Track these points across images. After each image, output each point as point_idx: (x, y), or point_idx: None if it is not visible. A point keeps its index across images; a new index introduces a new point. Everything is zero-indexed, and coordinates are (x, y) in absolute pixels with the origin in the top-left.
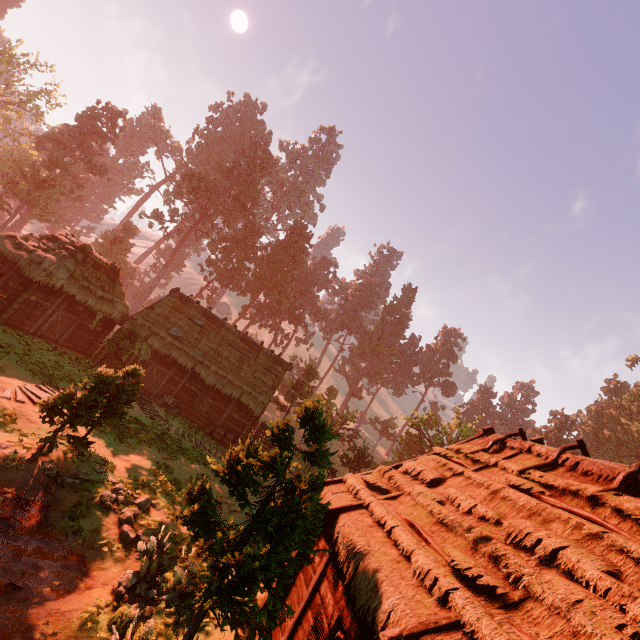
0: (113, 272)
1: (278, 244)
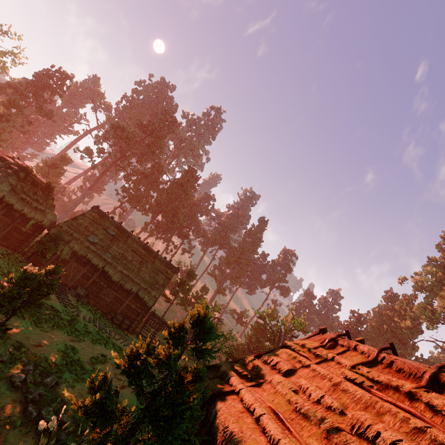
0: (48, 189)
1: (175, 181)
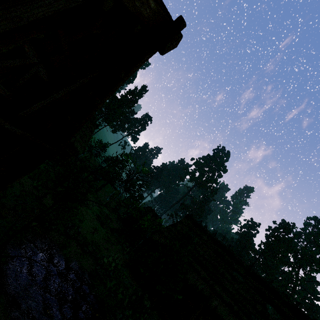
0: None
1: None
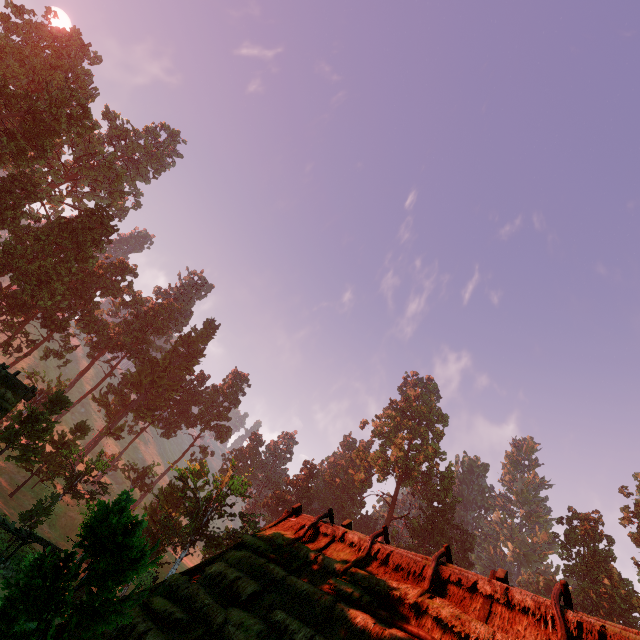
0: None
1: (62, 221)
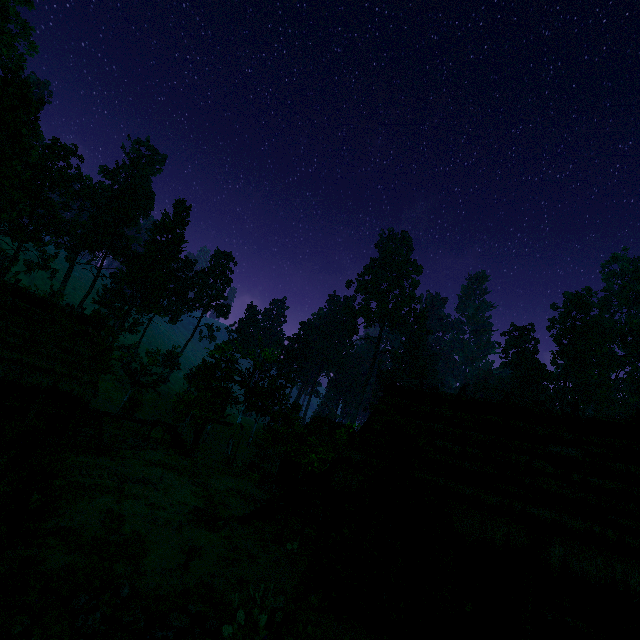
0: None
1: None
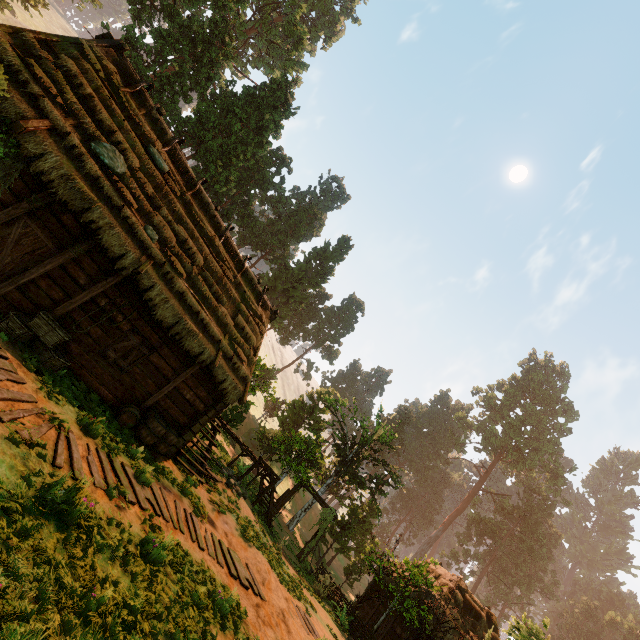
0: None
1: (251, 92)
